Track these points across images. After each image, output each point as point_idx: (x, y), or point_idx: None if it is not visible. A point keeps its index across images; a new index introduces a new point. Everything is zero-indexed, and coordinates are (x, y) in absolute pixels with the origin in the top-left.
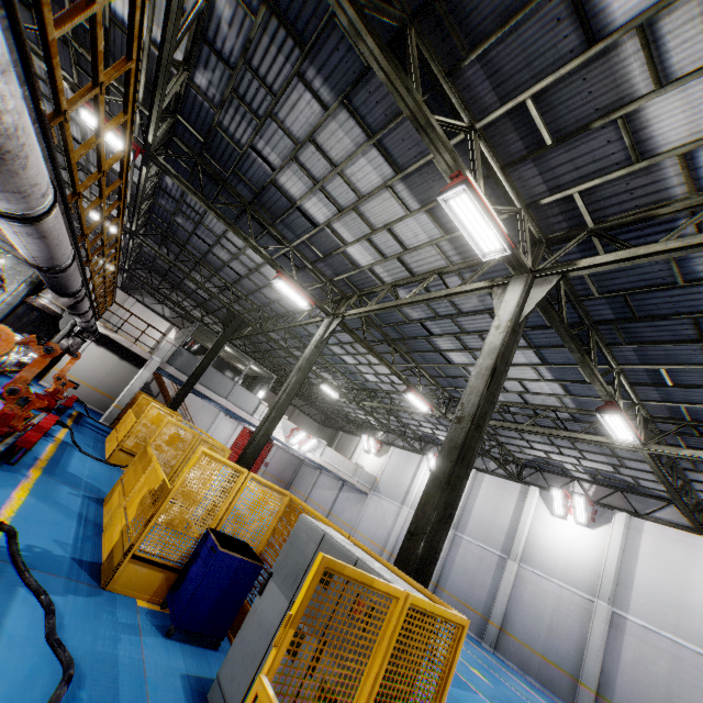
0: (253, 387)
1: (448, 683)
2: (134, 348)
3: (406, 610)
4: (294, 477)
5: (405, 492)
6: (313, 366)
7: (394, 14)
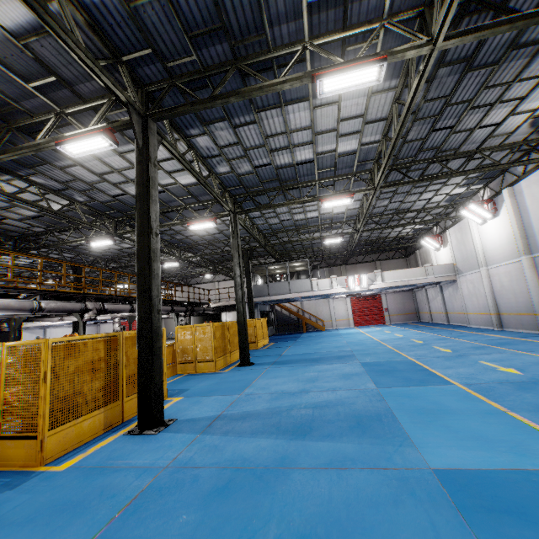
0: (311, 274)
1: (42, 367)
2: (231, 303)
3: (6, 349)
4: (416, 305)
5: (475, 257)
6: (323, 234)
7: (5, 133)
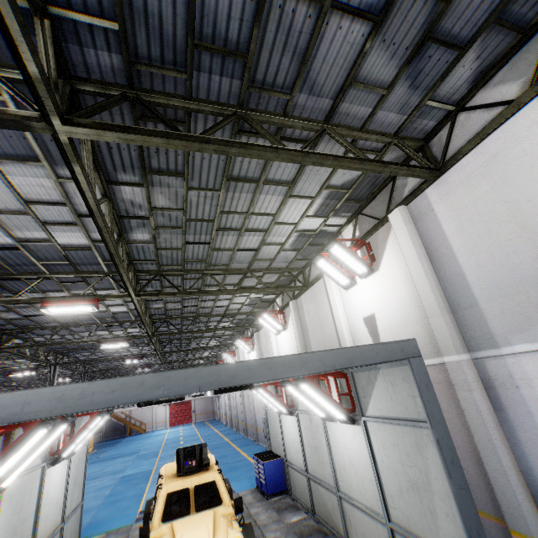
0: None
1: None
2: None
3: None
4: (214, 406)
5: None
6: None
7: None
